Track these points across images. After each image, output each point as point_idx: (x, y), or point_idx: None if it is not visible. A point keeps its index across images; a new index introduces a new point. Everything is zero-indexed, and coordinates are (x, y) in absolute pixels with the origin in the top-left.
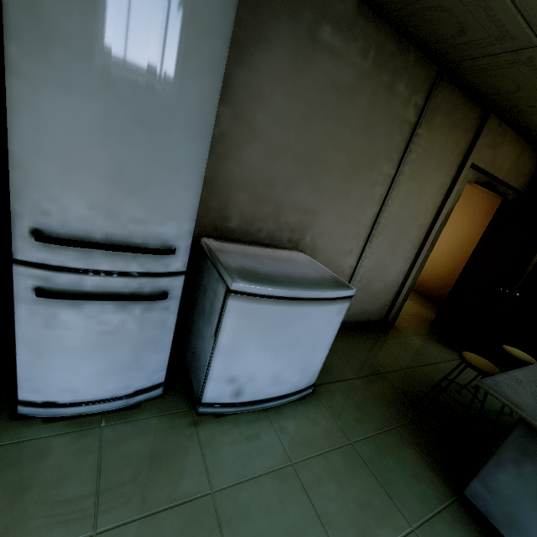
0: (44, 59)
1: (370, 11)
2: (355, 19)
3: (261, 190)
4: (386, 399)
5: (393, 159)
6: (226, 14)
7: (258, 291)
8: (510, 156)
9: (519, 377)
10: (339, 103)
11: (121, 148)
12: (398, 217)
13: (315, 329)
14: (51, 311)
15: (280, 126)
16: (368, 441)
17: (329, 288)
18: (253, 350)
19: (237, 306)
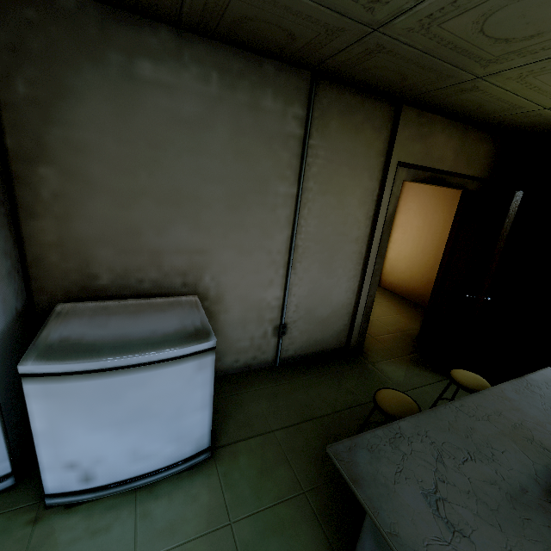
0: None
1: (195, 35)
2: (178, 48)
3: (126, 240)
4: (307, 454)
5: (288, 178)
6: None
7: (55, 370)
8: (450, 144)
9: (405, 428)
10: (192, 135)
11: None
12: (320, 236)
13: (168, 393)
14: None
15: (125, 172)
16: (256, 518)
17: (170, 346)
18: (83, 431)
19: (37, 389)
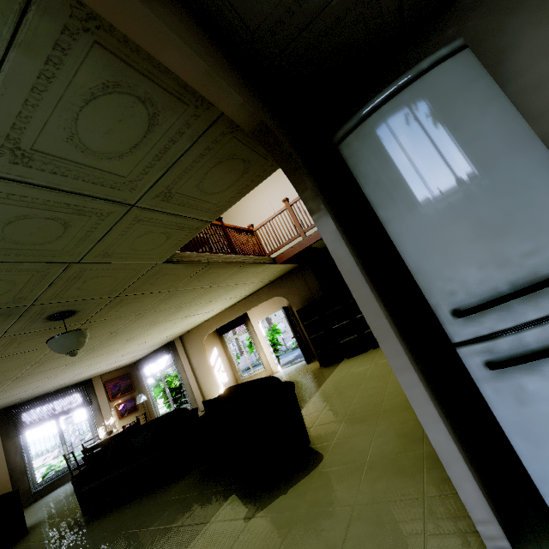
0: (395, 203)
1: None
2: None
3: None
4: None
5: None
6: (469, 66)
7: None
8: None
9: None
10: None
11: (469, 210)
12: None
13: None
14: (514, 384)
15: None
16: None
17: None
18: None
19: None
